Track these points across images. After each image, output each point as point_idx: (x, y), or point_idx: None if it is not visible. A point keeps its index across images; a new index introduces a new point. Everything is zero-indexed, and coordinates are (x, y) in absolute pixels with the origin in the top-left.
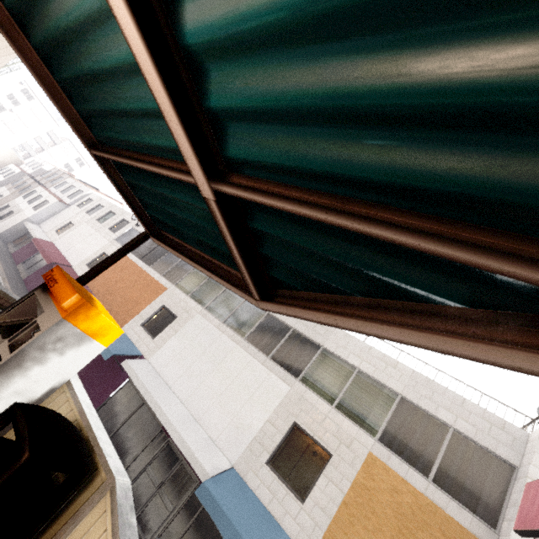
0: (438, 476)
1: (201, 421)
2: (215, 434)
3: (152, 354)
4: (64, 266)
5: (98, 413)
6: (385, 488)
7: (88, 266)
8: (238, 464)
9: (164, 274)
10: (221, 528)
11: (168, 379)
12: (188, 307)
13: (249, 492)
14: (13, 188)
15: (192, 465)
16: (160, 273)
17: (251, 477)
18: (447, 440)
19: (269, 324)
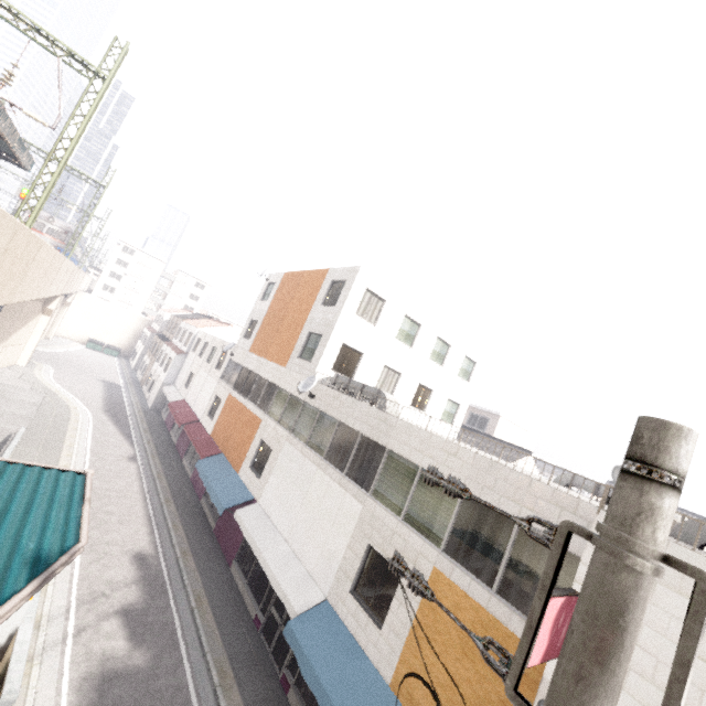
0: (503, 585)
1: (300, 557)
2: (311, 569)
3: (260, 496)
4: (192, 424)
5: (237, 561)
6: (449, 606)
7: (210, 415)
8: (330, 596)
9: (258, 404)
10: (301, 663)
11: (273, 519)
12: (278, 436)
13: (338, 623)
14: (150, 354)
15: (285, 605)
16: (255, 403)
17: (340, 607)
18: (512, 538)
19: (342, 434)
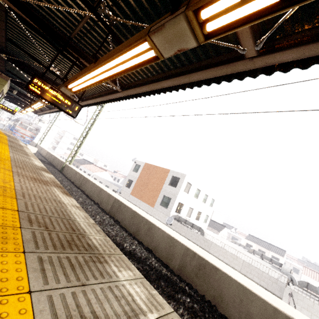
0: None
1: None
2: None
3: None
4: None
5: None
6: None
7: None
8: None
9: None
10: None
11: None
12: None
13: None
14: None
15: None
16: None
17: None
18: None
19: None
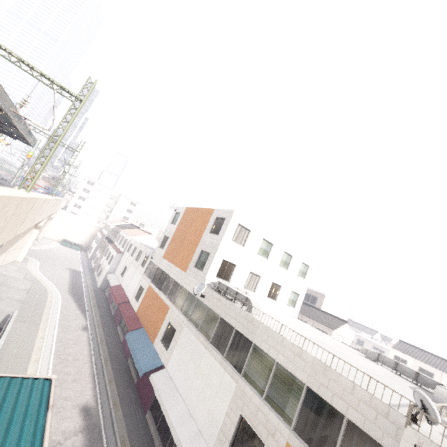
0: None
1: (193, 416)
2: (200, 426)
3: (167, 364)
4: (124, 303)
5: (150, 410)
6: None
7: (136, 298)
8: None
9: (168, 295)
10: None
11: (176, 382)
12: (180, 321)
13: None
14: (100, 250)
15: None
16: (166, 294)
17: None
18: (342, 429)
19: (222, 326)
